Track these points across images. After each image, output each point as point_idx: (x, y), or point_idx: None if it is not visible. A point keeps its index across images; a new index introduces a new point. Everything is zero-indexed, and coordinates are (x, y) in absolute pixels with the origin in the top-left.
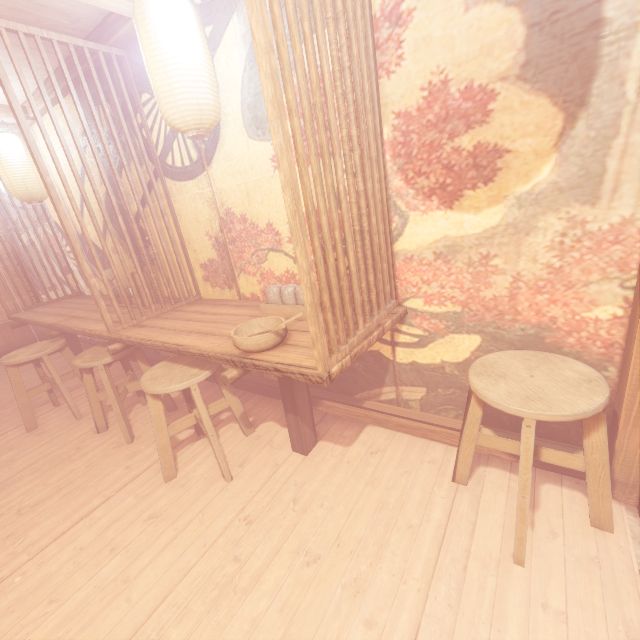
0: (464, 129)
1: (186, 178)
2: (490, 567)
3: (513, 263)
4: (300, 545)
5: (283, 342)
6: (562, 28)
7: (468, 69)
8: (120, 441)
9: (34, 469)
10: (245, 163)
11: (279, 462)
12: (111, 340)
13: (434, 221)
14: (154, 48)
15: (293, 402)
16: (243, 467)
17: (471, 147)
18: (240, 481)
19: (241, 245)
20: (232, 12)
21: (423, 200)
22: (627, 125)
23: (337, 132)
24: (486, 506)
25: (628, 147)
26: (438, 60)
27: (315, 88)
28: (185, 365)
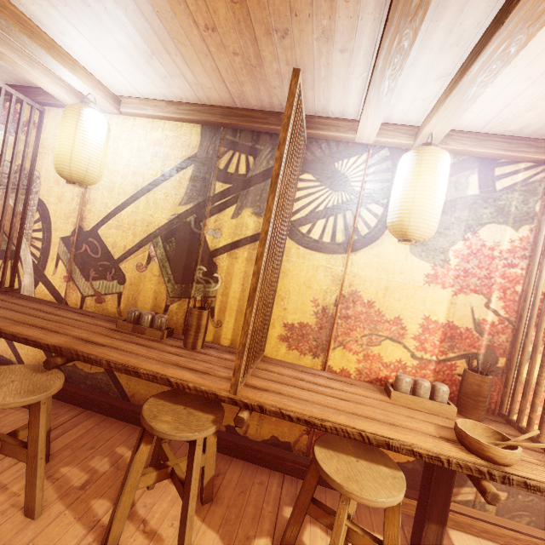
0: None
1: (317, 249)
2: None
3: None
4: None
5: None
6: None
7: None
8: None
9: None
10: (396, 267)
11: None
12: (232, 403)
13: None
14: (434, 183)
15: (444, 510)
16: None
17: None
18: None
19: (354, 323)
20: None
21: None
22: None
23: None
24: None
25: None
26: None
27: None
28: (358, 458)
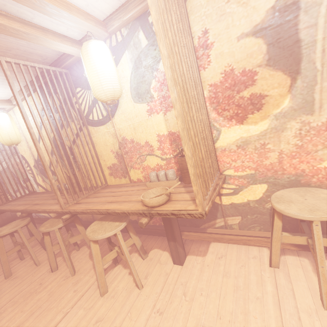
0: (244, 88)
1: (100, 125)
2: (313, 315)
3: (278, 146)
4: (197, 322)
5: (169, 199)
6: (282, 44)
7: (242, 63)
8: (67, 275)
9: (13, 302)
10: (132, 114)
11: (168, 272)
12: (63, 213)
13: (234, 131)
14: (92, 65)
15: (172, 234)
16: (147, 278)
17: (248, 96)
18: (148, 288)
19: (131, 154)
20: (125, 50)
21: (227, 121)
22: (320, 79)
23: (191, 93)
24: (294, 278)
25: (322, 88)
26: (227, 61)
27: (182, 74)
28: (110, 221)
